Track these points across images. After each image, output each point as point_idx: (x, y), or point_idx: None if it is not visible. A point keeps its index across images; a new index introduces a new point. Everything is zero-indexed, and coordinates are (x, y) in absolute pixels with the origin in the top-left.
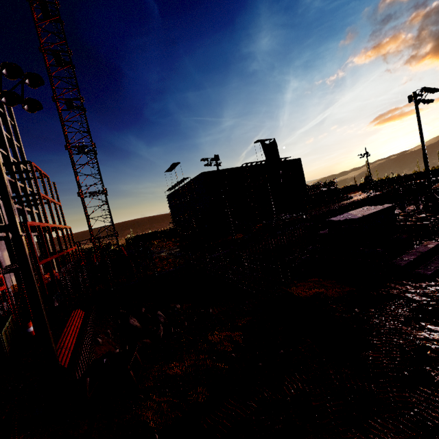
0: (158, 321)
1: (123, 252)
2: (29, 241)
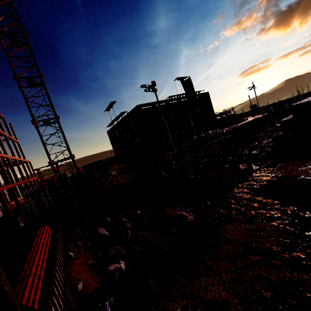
0: (125, 227)
1: (81, 172)
2: None
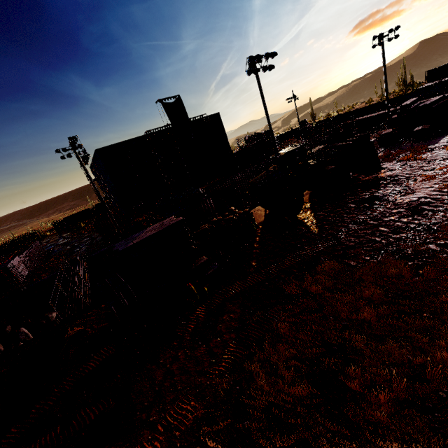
0: (16, 340)
1: None
2: None
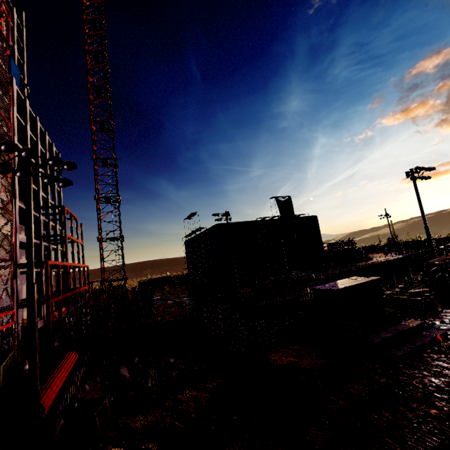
0: (147, 374)
1: (129, 297)
2: (46, 279)
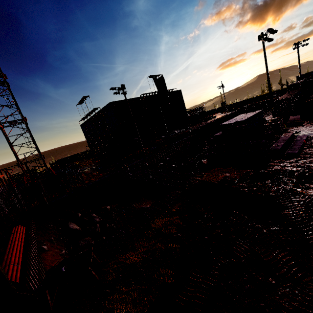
0: (94, 221)
1: (52, 172)
2: None
